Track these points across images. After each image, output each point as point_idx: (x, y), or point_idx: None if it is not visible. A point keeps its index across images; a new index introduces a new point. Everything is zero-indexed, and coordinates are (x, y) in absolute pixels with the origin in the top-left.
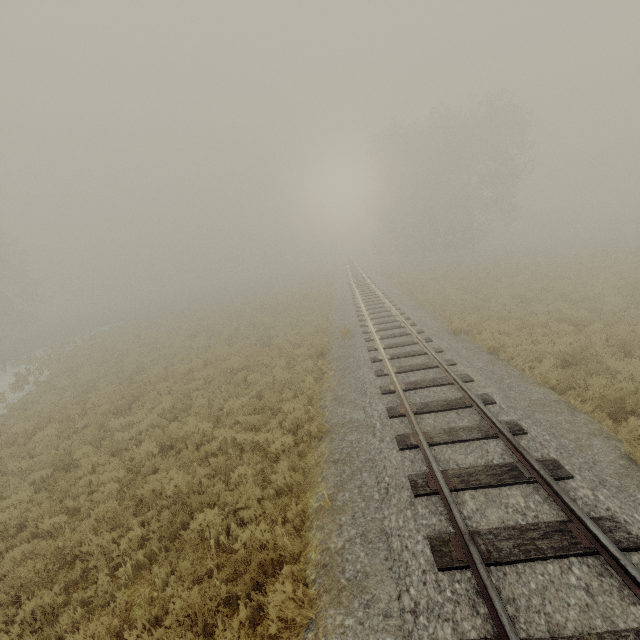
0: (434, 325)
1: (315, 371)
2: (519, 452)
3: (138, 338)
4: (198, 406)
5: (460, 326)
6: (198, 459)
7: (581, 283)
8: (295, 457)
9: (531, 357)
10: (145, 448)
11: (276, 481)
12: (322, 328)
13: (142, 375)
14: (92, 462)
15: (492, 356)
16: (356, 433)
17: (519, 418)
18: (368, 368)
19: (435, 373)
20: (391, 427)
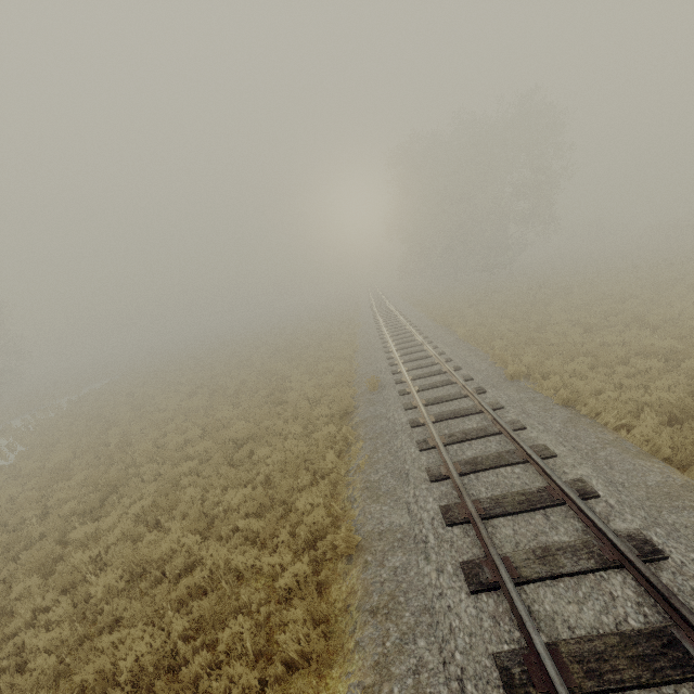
0: (483, 367)
1: (339, 440)
2: (671, 605)
3: (130, 398)
4: (187, 501)
5: (518, 369)
6: (175, 604)
7: (652, 302)
8: (313, 600)
9: (624, 411)
10: (105, 582)
11: (286, 643)
12: (345, 377)
13: (126, 452)
14: (33, 605)
15: (569, 411)
16: (400, 553)
17: (644, 525)
18: (407, 437)
19: (499, 443)
20: (451, 544)
